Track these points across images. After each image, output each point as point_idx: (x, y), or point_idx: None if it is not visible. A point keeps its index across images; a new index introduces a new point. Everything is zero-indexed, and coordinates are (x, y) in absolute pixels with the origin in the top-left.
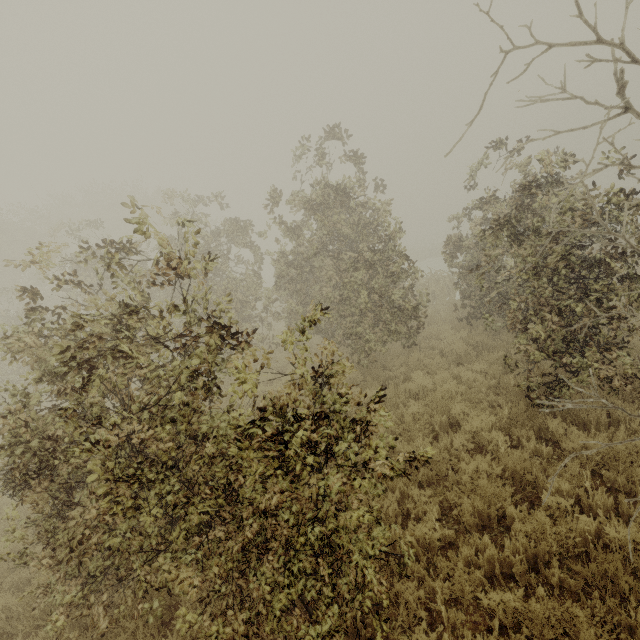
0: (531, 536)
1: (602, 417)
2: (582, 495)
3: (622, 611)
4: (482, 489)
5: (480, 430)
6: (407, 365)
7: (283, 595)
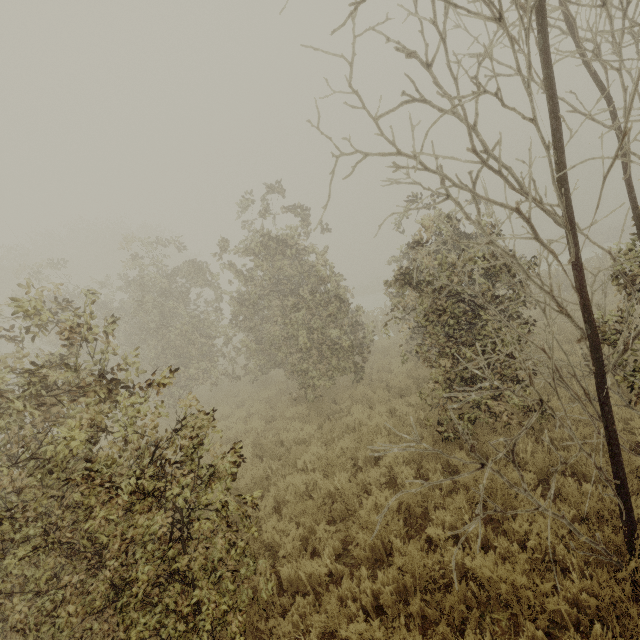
0: (403, 568)
1: (500, 449)
2: (460, 527)
3: (453, 637)
4: (373, 524)
5: (394, 464)
6: (352, 399)
7: (138, 633)
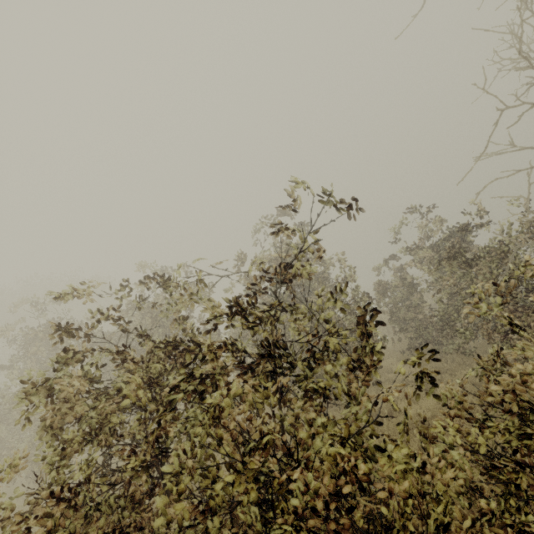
0: None
1: None
2: None
3: None
4: None
5: None
6: None
7: None
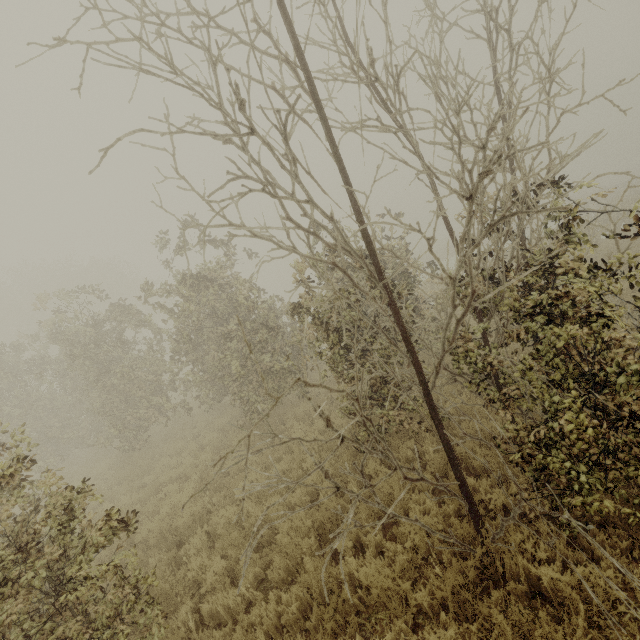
0: (305, 586)
1: (408, 453)
2: (362, 536)
3: None
4: (285, 546)
5: (318, 482)
6: (296, 417)
7: None
